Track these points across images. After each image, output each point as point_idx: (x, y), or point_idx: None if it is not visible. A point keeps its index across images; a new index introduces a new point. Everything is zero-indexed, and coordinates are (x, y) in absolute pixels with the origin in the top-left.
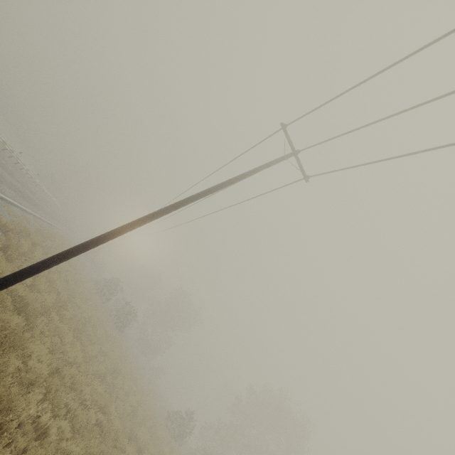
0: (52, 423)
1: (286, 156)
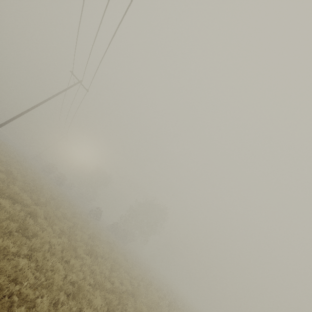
0: (8, 167)
1: (75, 83)
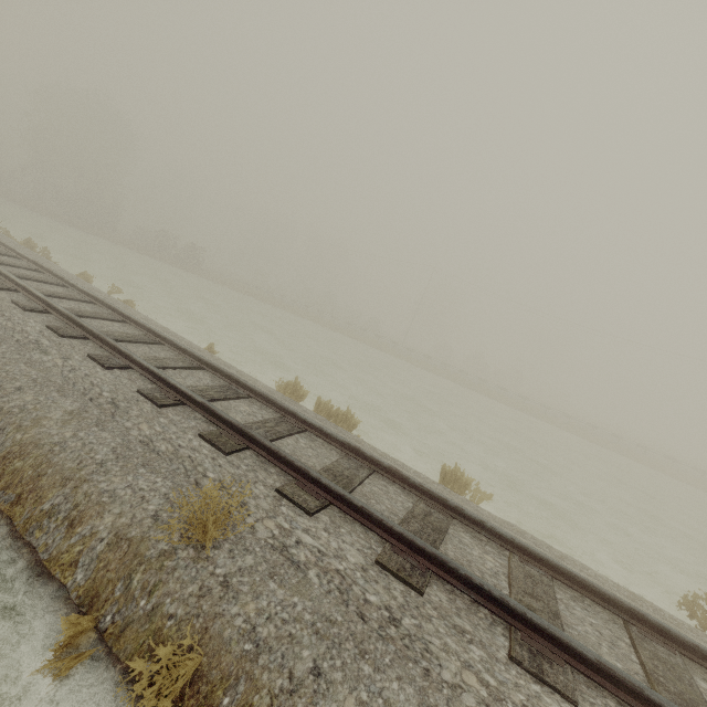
0: None
1: None
